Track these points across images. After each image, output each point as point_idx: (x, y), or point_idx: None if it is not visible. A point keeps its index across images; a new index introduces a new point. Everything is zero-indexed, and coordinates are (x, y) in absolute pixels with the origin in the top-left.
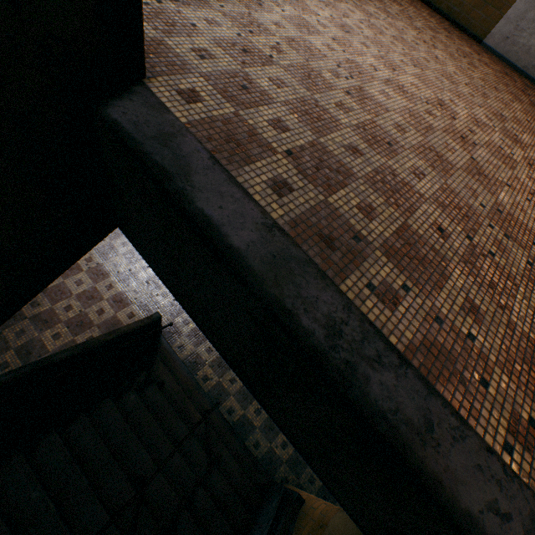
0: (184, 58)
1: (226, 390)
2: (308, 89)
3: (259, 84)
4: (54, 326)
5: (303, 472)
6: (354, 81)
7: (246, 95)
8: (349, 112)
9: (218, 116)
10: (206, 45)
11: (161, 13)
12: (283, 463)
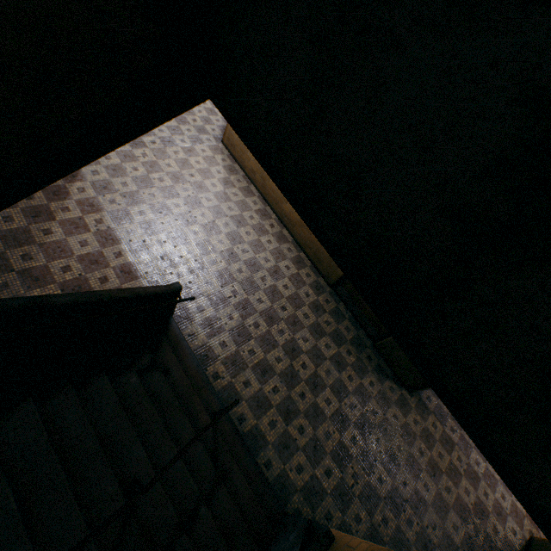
0: None
1: (238, 394)
2: None
3: None
4: (46, 286)
5: (319, 505)
6: None
7: None
8: None
9: None
10: None
11: None
12: (297, 491)
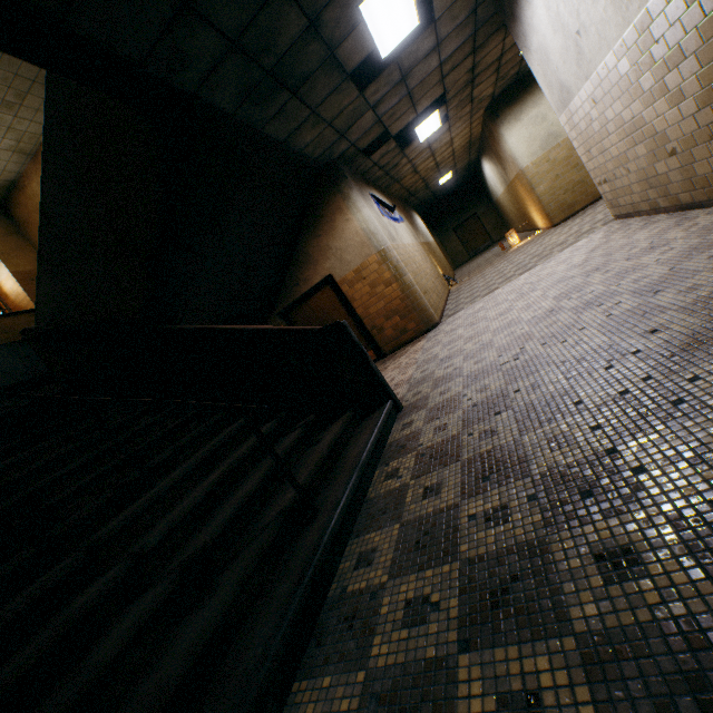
0: None
1: (399, 508)
2: None
3: None
4: None
5: None
6: None
7: None
8: None
9: None
10: None
11: None
12: None
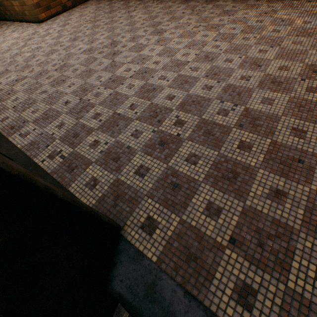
0: (133, 186)
1: None
2: (213, 146)
3: (182, 171)
4: None
5: None
6: (238, 107)
7: (179, 192)
8: (251, 147)
9: (172, 233)
10: (140, 160)
11: (110, 152)
12: None
